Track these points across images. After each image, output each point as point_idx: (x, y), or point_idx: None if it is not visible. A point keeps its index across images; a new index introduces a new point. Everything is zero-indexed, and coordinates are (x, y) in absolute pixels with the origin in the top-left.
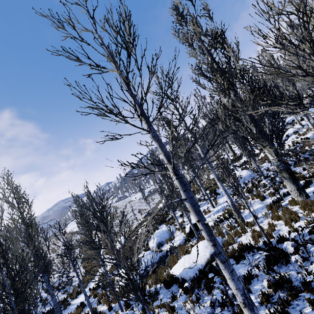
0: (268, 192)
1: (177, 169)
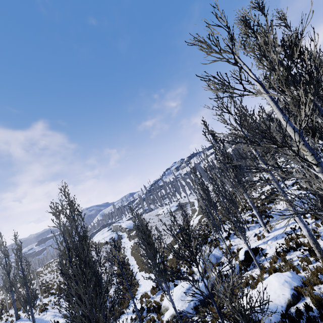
0: None
1: None
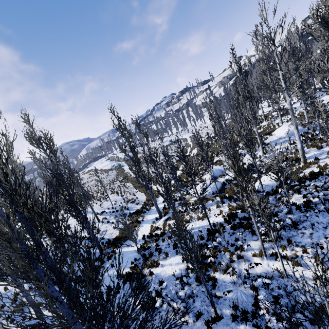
0: (326, 143)
1: None
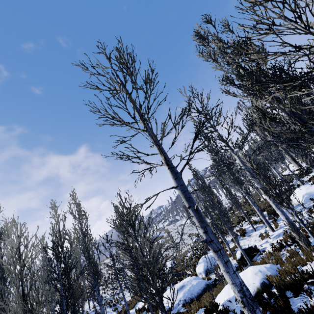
0: None
1: (169, 159)
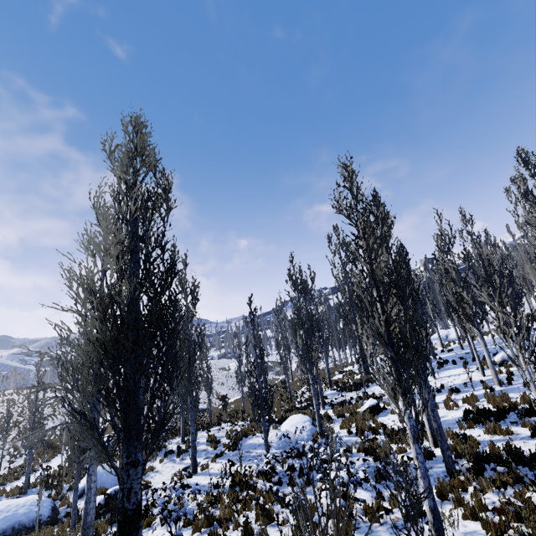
0: (205, 515)
1: None
